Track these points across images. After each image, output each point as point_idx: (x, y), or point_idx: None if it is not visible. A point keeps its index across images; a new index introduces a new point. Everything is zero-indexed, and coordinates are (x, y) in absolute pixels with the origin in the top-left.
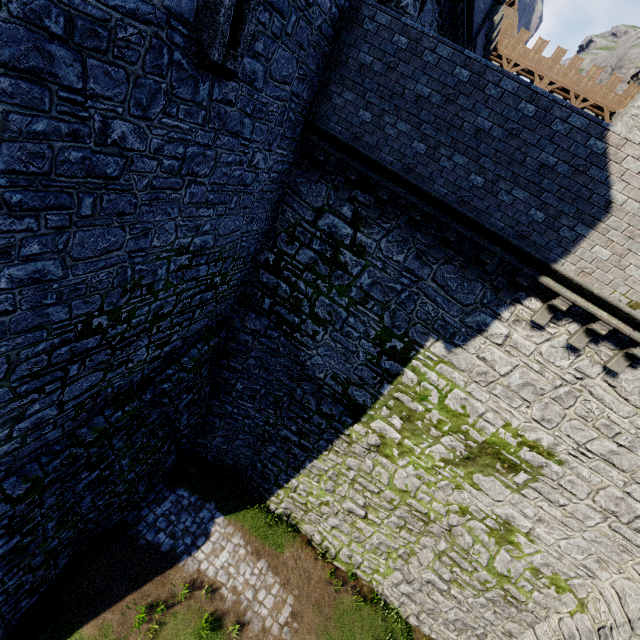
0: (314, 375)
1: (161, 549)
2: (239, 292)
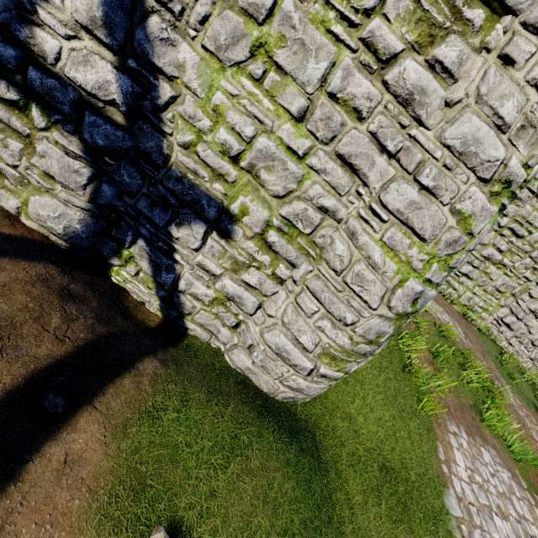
0: None
1: None
2: None
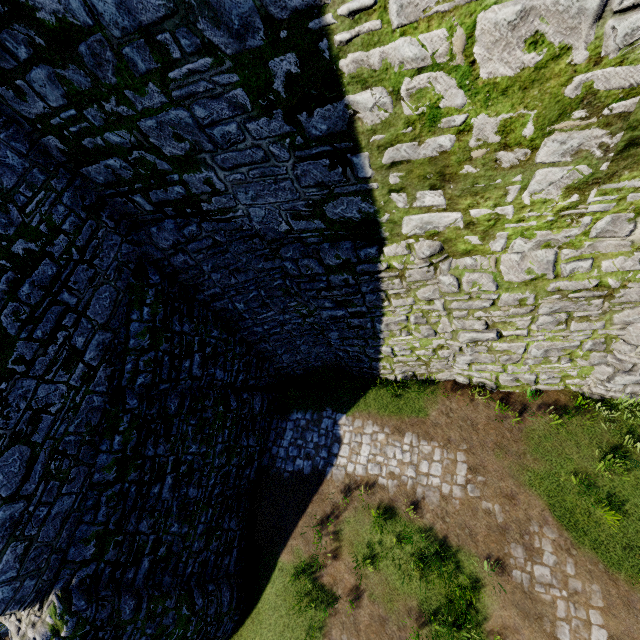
0: (278, 234)
1: (304, 473)
2: (111, 221)
